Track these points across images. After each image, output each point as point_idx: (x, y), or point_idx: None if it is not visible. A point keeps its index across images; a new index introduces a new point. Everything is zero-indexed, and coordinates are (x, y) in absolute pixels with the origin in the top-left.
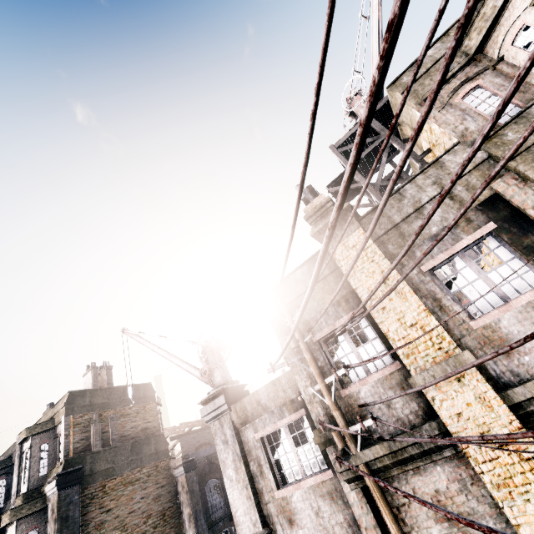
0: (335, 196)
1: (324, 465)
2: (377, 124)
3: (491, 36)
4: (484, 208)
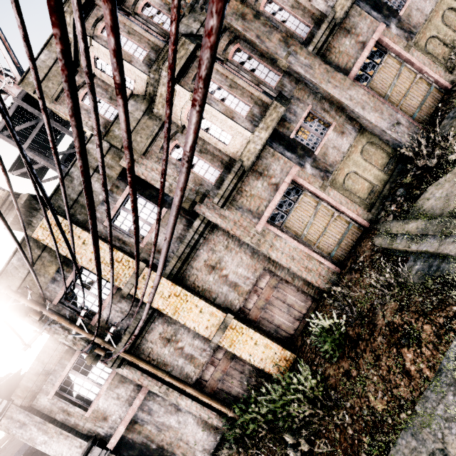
0: (26, 175)
1: (110, 370)
2: (32, 109)
3: (79, 57)
4: (122, 178)
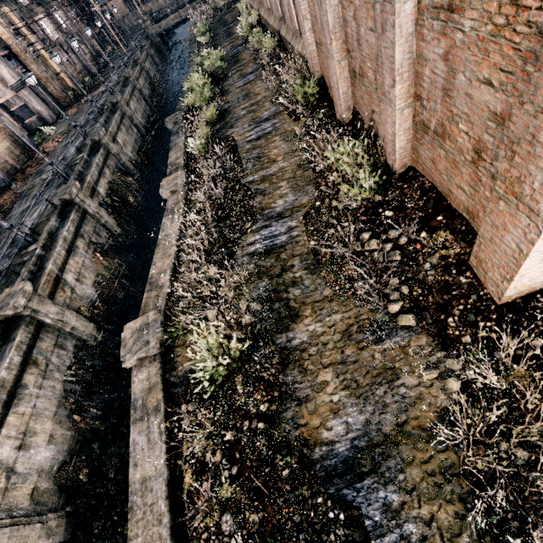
0: None
1: (19, 66)
2: None
3: None
4: (22, 18)
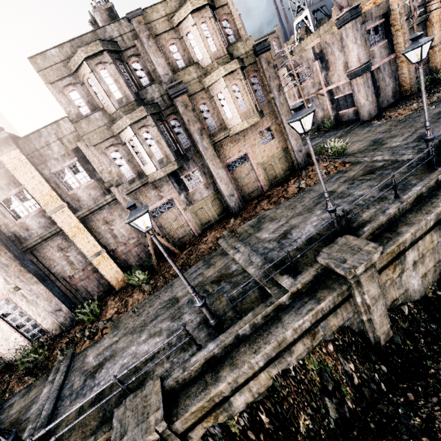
0: None
1: (381, 41)
2: None
3: None
4: None
